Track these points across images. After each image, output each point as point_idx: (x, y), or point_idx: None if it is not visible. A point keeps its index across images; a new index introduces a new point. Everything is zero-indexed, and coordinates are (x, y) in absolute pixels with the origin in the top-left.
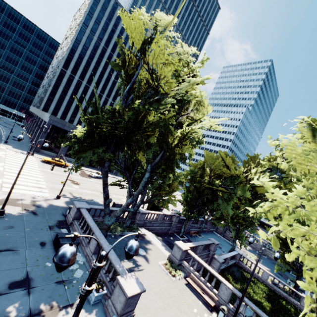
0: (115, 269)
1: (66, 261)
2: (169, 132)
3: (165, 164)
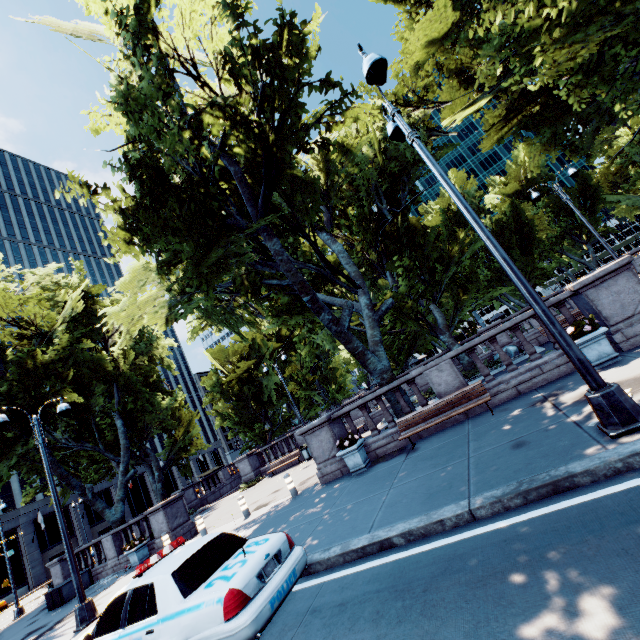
0: (143, 517)
1: (1, 419)
2: (100, 359)
3: (132, 394)
